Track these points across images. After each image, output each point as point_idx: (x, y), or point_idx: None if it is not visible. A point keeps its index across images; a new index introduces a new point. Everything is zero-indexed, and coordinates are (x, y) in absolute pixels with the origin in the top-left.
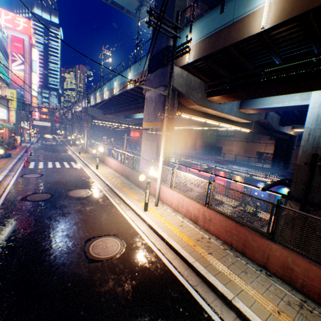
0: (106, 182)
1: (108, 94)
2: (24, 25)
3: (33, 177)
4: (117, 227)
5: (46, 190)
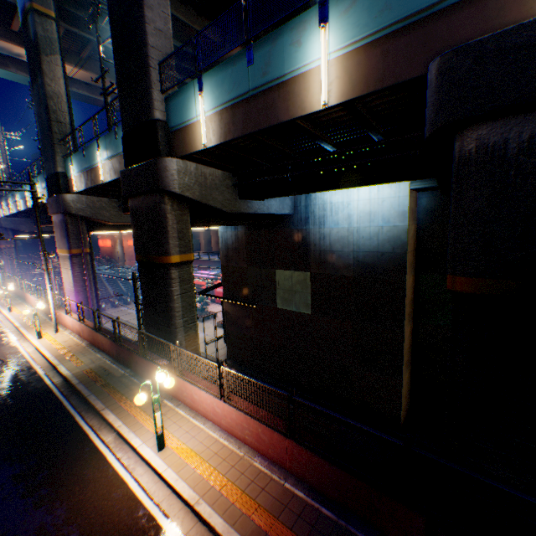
0: (15, 324)
1: (23, 203)
2: None
3: None
4: (5, 355)
5: None
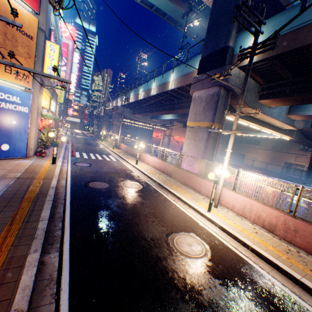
0: (152, 178)
1: (143, 94)
2: (70, 32)
3: (84, 166)
4: (188, 225)
5: (102, 179)
